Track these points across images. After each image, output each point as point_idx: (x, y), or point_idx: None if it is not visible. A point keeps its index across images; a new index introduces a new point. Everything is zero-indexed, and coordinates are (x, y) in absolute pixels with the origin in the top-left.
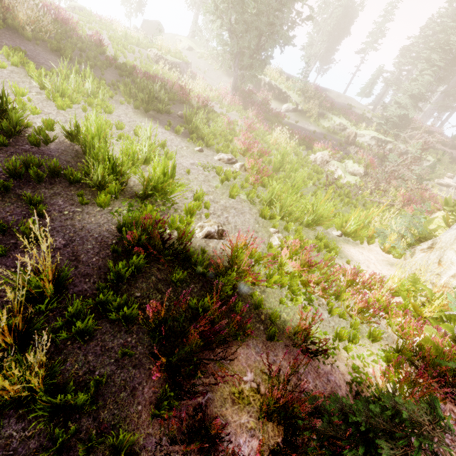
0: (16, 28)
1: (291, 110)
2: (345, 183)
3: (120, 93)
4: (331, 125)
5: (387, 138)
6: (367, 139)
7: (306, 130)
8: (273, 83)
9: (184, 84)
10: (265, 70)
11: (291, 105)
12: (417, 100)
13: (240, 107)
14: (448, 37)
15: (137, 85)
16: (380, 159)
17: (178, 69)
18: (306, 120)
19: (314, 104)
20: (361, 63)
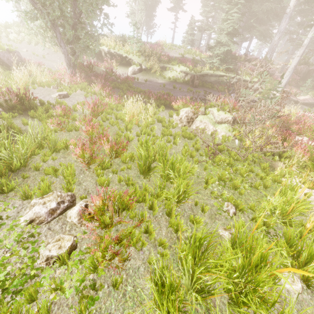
0: None
1: (137, 71)
2: (222, 138)
3: None
4: (175, 75)
5: (221, 73)
6: (206, 78)
7: (157, 86)
8: (112, 51)
9: None
10: (100, 41)
11: (135, 67)
12: (233, 36)
13: (84, 84)
14: None
15: None
16: (229, 94)
17: None
18: (153, 76)
19: (154, 60)
20: (175, 20)
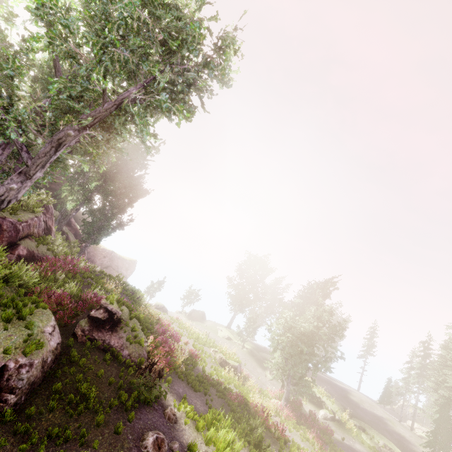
0: (174, 368)
1: (329, 418)
2: None
3: (231, 427)
4: (376, 445)
5: None
6: None
7: None
8: None
9: (259, 403)
10: None
11: (328, 412)
12: None
13: (294, 421)
14: (443, 377)
15: (236, 414)
16: None
17: (242, 377)
18: (348, 433)
19: (349, 413)
20: (364, 364)
